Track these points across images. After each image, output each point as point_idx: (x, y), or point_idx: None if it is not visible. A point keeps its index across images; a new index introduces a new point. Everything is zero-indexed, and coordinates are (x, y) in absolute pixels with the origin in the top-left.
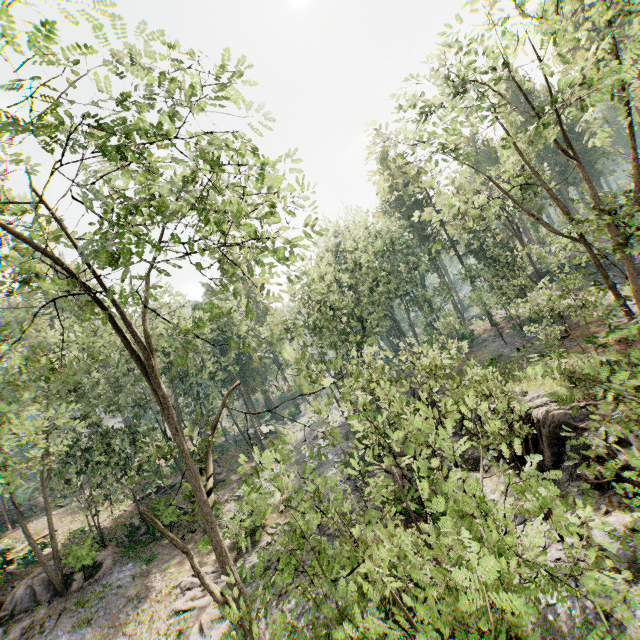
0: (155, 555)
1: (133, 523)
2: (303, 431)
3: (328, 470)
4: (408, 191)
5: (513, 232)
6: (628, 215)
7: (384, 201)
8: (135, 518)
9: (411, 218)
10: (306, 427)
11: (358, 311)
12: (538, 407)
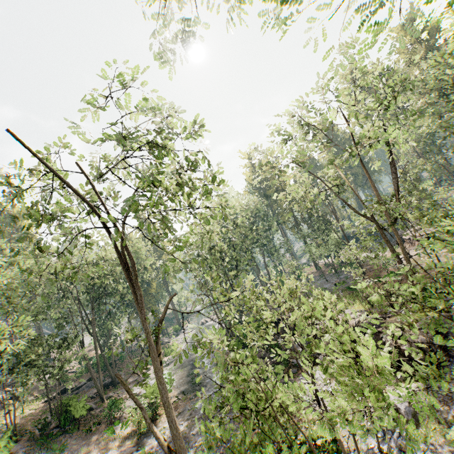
0: (65, 445)
1: (47, 417)
2: (185, 343)
3: (208, 370)
4: (273, 181)
5: (331, 211)
6: (396, 207)
7: (249, 184)
8: (45, 415)
9: (273, 197)
10: (187, 339)
11: (234, 254)
12: (353, 319)
